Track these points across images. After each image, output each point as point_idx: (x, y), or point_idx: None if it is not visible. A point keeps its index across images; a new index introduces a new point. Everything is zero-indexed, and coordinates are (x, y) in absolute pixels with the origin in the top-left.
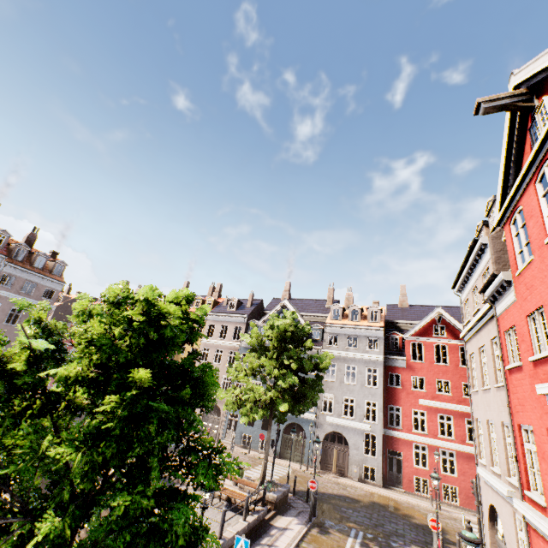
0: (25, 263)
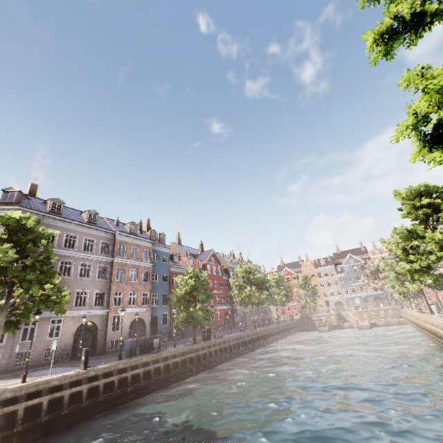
0: None
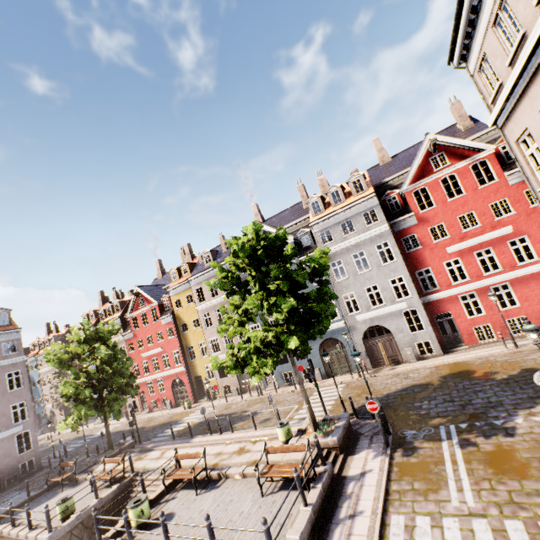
0: None
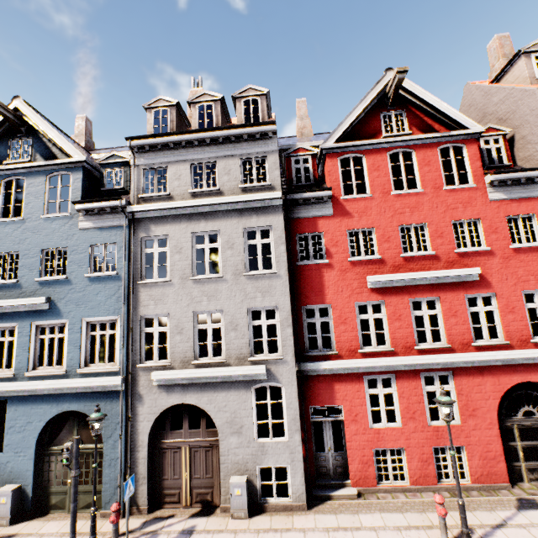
0: None
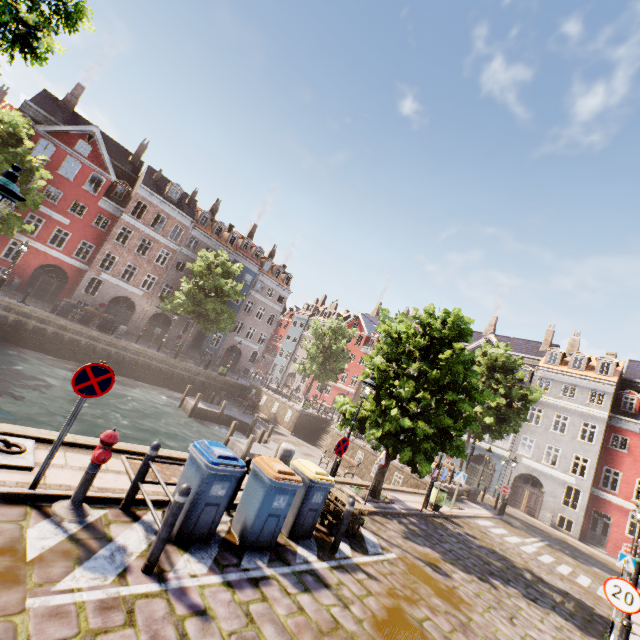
0: (269, 273)
